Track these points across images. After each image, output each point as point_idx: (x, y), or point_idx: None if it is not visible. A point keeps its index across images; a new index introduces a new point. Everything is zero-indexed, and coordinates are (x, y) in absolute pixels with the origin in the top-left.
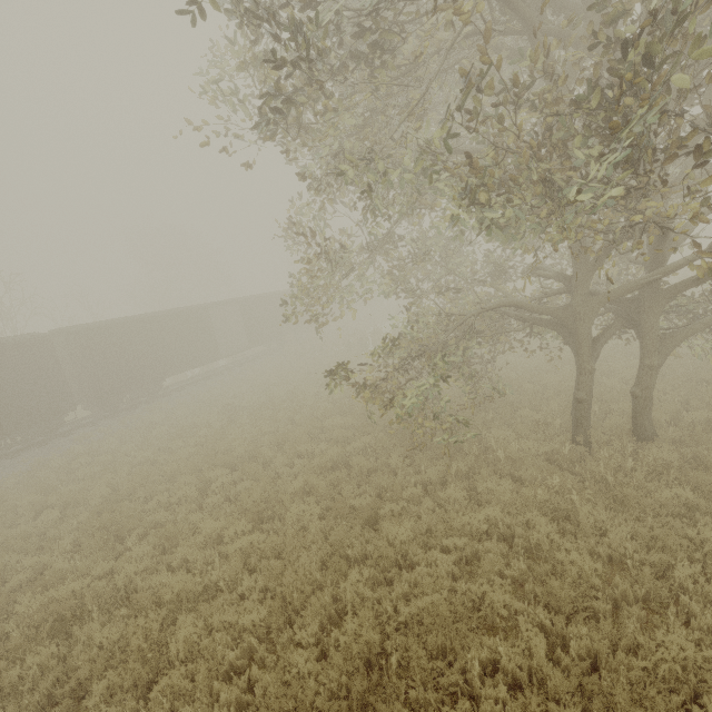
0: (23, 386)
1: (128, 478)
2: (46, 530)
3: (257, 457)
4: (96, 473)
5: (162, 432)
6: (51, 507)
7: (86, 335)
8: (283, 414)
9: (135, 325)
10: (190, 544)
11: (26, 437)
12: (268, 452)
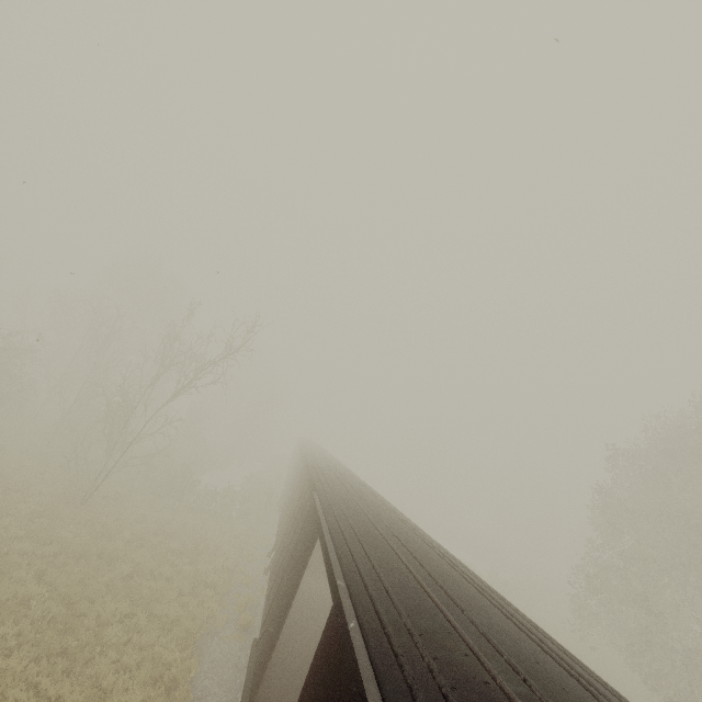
0: None
1: None
2: None
3: None
4: None
5: None
6: None
7: None
8: None
9: None
10: None
11: None
12: None
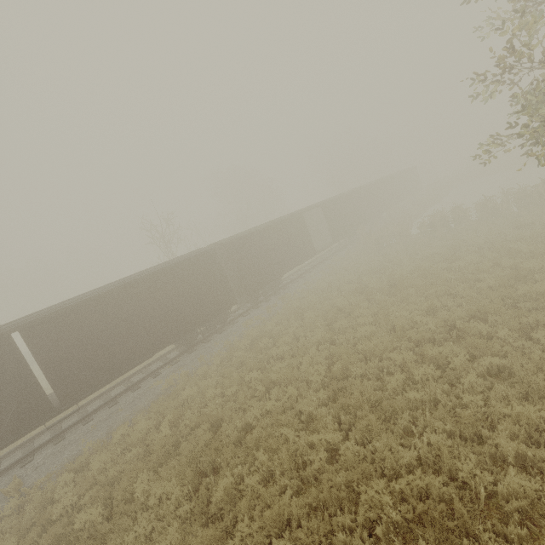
0: (206, 288)
1: (322, 356)
2: (289, 404)
3: (467, 332)
4: (285, 352)
5: (313, 315)
6: (272, 382)
7: (233, 245)
8: (434, 289)
9: (260, 233)
10: (505, 434)
11: (210, 326)
12: (479, 325)
